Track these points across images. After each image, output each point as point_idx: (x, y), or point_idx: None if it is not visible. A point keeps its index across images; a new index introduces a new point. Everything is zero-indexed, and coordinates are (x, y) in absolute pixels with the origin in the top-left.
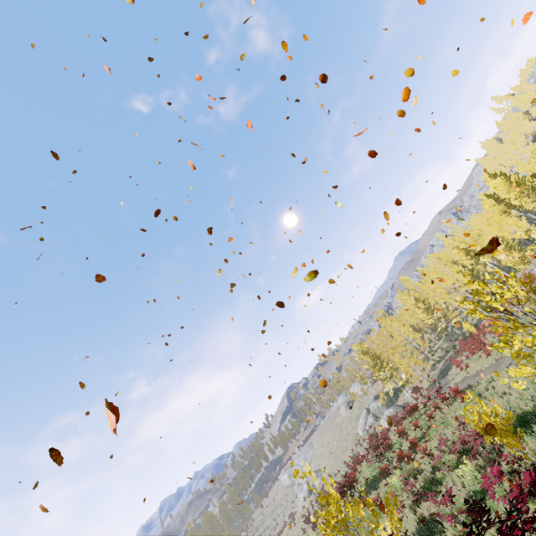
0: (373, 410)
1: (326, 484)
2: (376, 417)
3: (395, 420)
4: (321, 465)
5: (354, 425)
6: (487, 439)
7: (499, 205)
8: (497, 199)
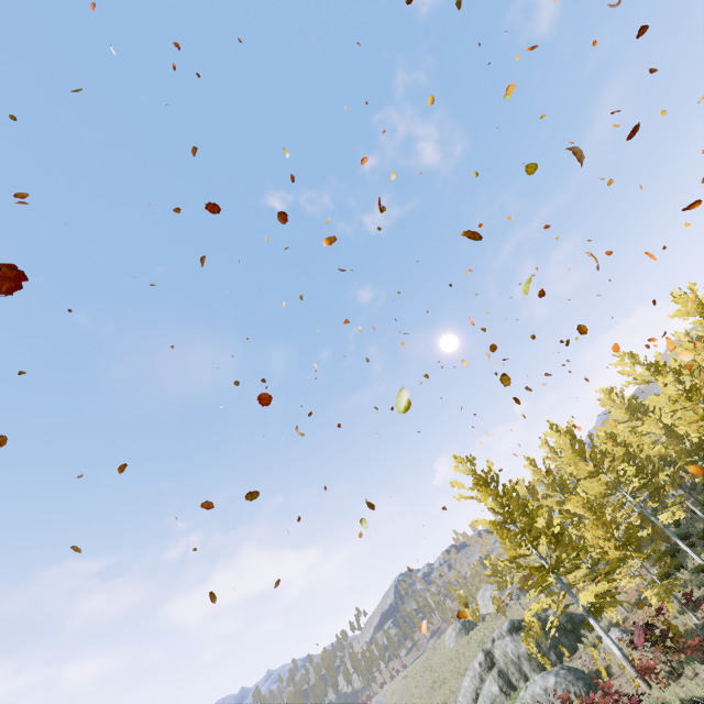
0: (503, 662)
1: None
2: (507, 685)
3: None
4: None
5: (458, 686)
6: None
7: None
8: None
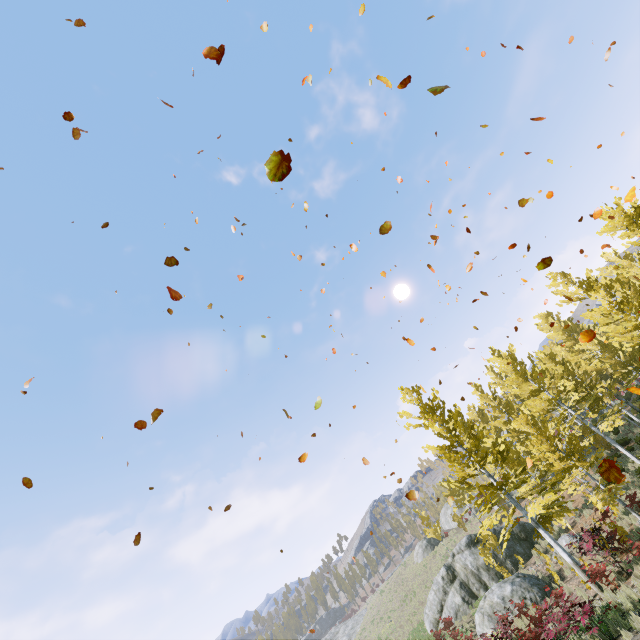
0: (464, 574)
1: None
2: (469, 595)
3: None
4: None
5: (426, 598)
6: None
7: None
8: None
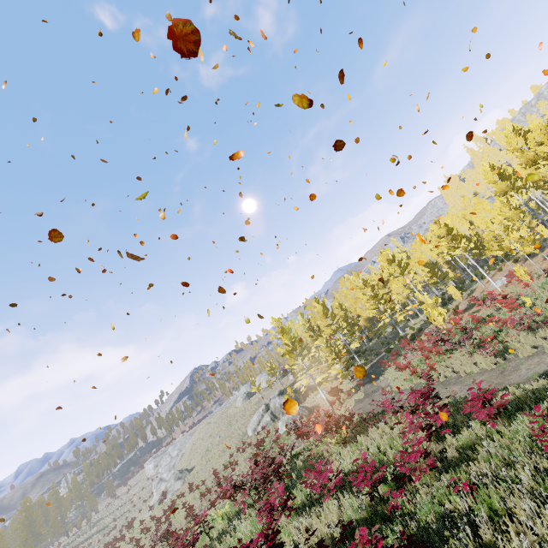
0: (274, 408)
1: None
2: (274, 417)
3: (302, 431)
4: (192, 462)
5: (246, 421)
6: None
7: (503, 182)
8: (501, 176)
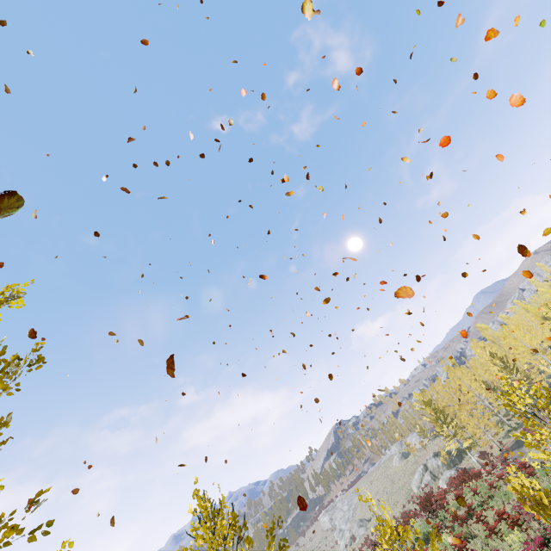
0: (432, 468)
1: (383, 510)
2: (434, 476)
3: (455, 482)
4: (366, 514)
5: (408, 480)
6: (525, 507)
7: None
8: None
